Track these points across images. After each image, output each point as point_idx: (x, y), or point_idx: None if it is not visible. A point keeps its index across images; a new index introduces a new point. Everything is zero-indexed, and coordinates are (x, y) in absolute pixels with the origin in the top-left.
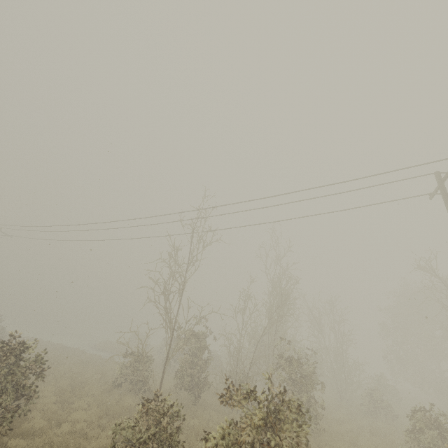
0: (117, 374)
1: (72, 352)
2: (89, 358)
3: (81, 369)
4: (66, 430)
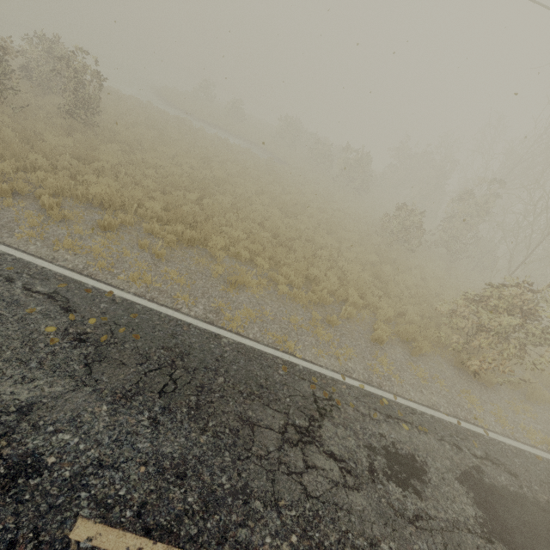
0: (395, 231)
1: (208, 137)
2: (252, 158)
3: (297, 194)
4: (484, 327)
